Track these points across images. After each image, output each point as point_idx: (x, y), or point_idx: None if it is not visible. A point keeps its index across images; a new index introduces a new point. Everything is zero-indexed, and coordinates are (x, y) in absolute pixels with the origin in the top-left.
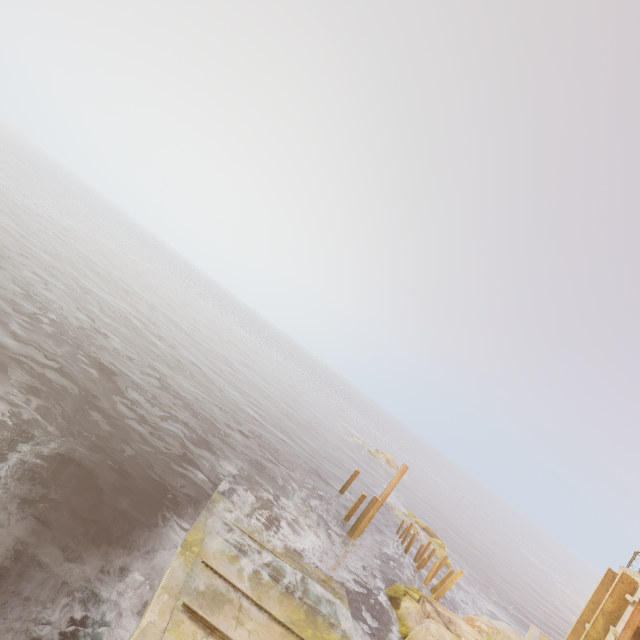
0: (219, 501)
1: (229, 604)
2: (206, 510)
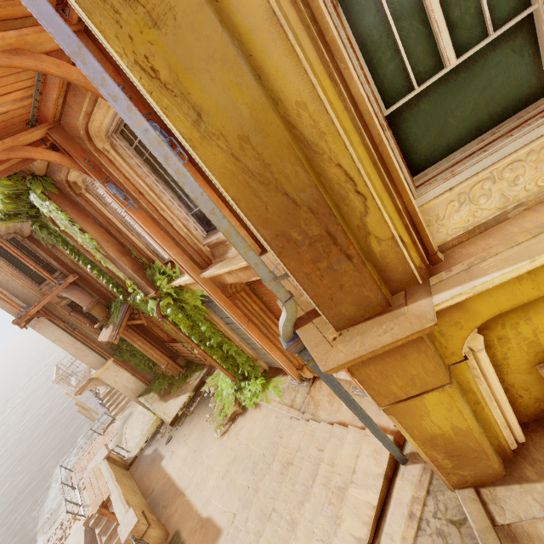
0: (43, 508)
1: (58, 512)
2: (40, 517)
